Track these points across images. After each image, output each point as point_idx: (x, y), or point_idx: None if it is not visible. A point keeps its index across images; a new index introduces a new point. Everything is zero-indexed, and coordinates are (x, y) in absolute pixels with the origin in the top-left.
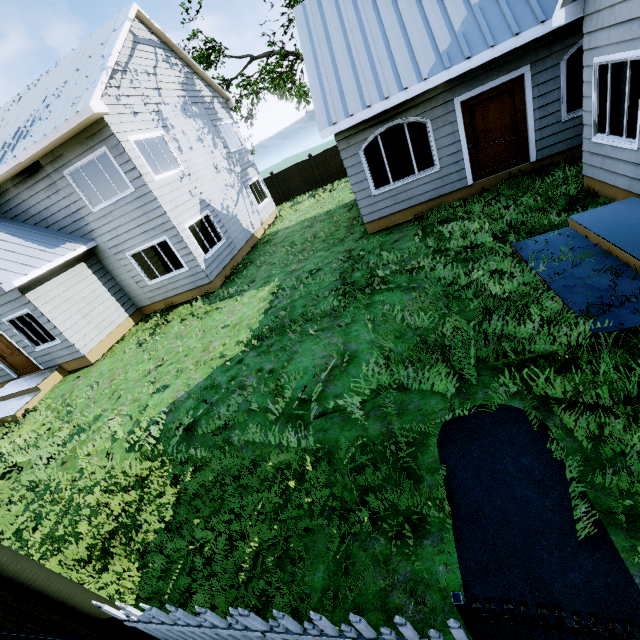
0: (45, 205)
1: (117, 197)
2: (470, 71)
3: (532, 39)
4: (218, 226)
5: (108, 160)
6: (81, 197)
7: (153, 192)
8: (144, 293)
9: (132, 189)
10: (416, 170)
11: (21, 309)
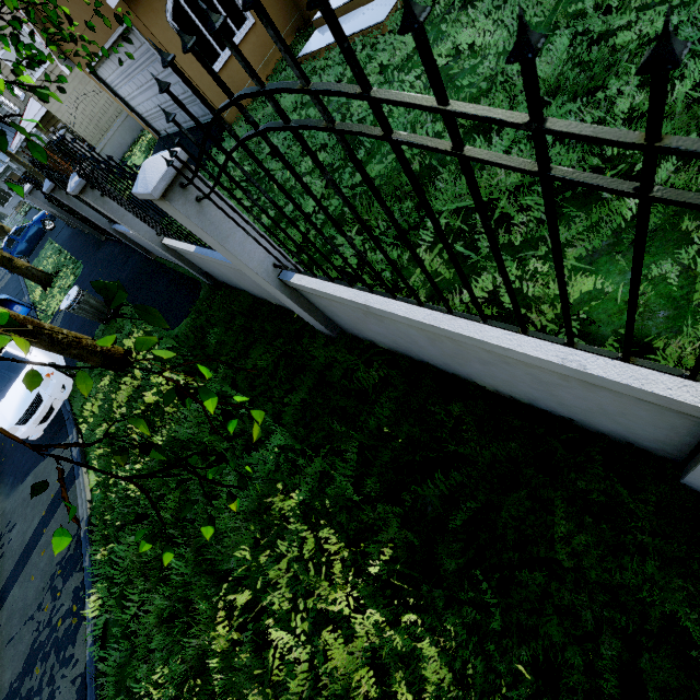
0: None
1: None
2: (1, 175)
3: (7, 166)
4: None
5: None
6: None
7: None
8: None
9: None
10: (10, 198)
11: None
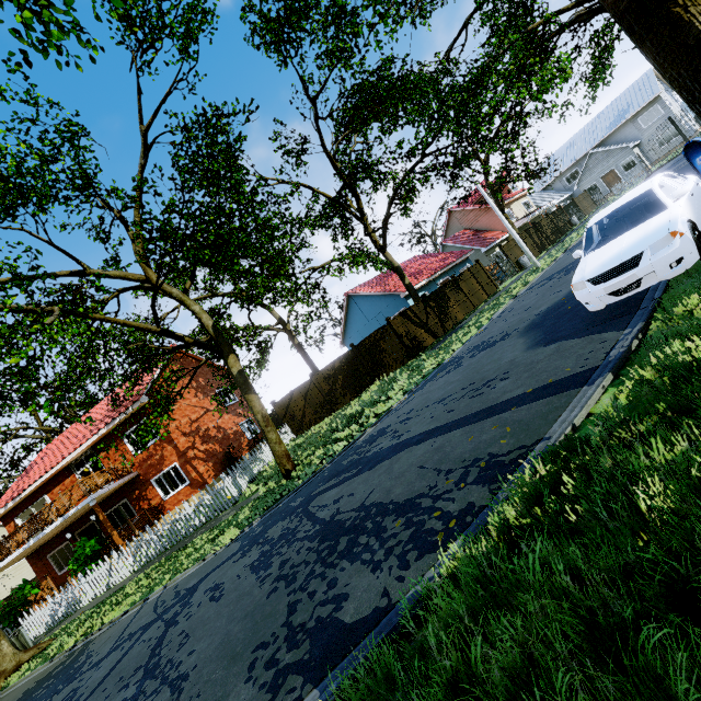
0: (624, 135)
1: (656, 119)
2: None
3: None
4: (686, 124)
5: (656, 108)
6: (640, 126)
7: (671, 111)
8: (656, 155)
9: (663, 114)
10: None
11: (628, 157)
